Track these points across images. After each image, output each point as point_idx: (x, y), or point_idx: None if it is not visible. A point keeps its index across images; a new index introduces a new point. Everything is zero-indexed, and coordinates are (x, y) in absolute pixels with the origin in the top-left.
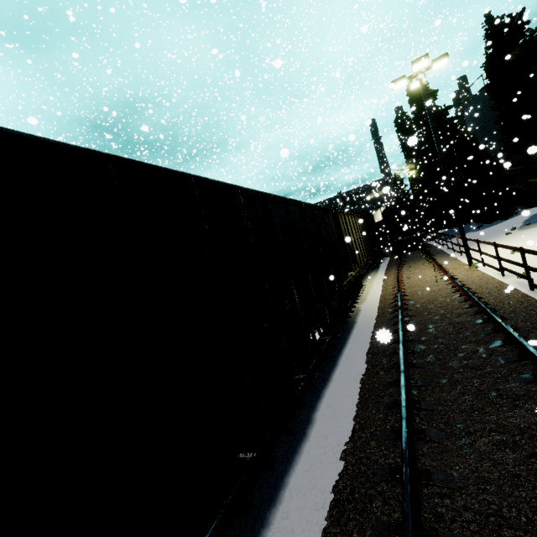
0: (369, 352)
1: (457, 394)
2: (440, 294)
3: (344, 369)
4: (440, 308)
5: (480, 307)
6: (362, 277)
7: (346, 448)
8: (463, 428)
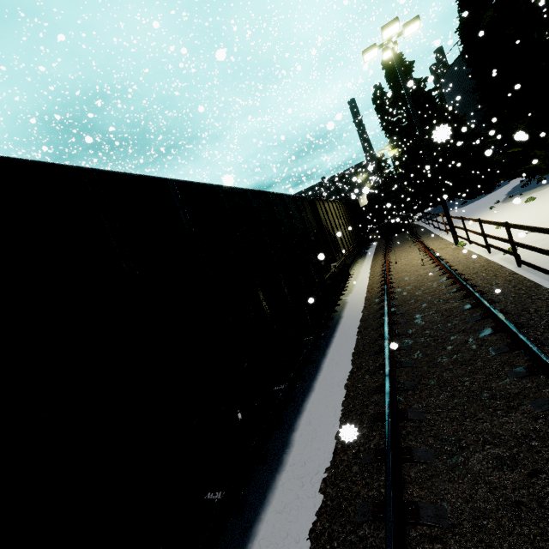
0: (355, 352)
1: (447, 398)
2: (427, 278)
3: (327, 374)
4: (428, 294)
5: (467, 290)
6: (349, 265)
7: (327, 476)
8: (454, 441)
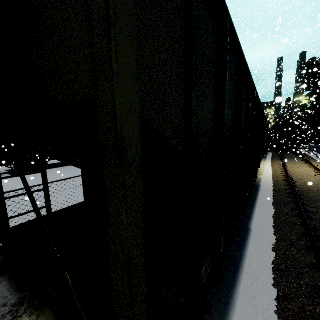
0: (274, 204)
1: None
2: (319, 183)
3: (261, 208)
4: None
5: None
6: None
7: (275, 247)
8: None
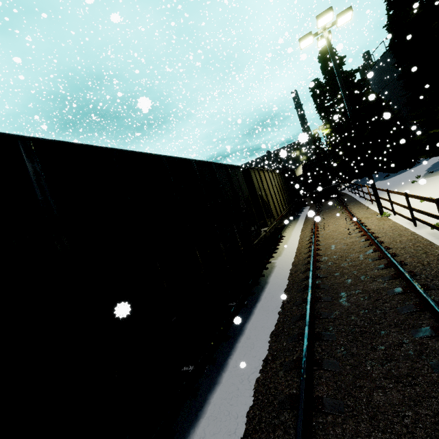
0: (273, 330)
1: None
2: (353, 248)
3: (240, 360)
4: (354, 267)
5: (397, 269)
6: (283, 227)
7: None
8: None
